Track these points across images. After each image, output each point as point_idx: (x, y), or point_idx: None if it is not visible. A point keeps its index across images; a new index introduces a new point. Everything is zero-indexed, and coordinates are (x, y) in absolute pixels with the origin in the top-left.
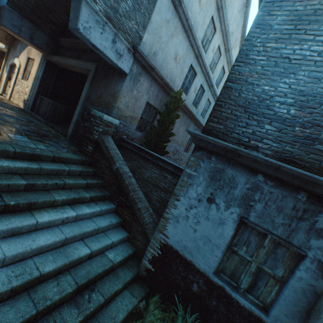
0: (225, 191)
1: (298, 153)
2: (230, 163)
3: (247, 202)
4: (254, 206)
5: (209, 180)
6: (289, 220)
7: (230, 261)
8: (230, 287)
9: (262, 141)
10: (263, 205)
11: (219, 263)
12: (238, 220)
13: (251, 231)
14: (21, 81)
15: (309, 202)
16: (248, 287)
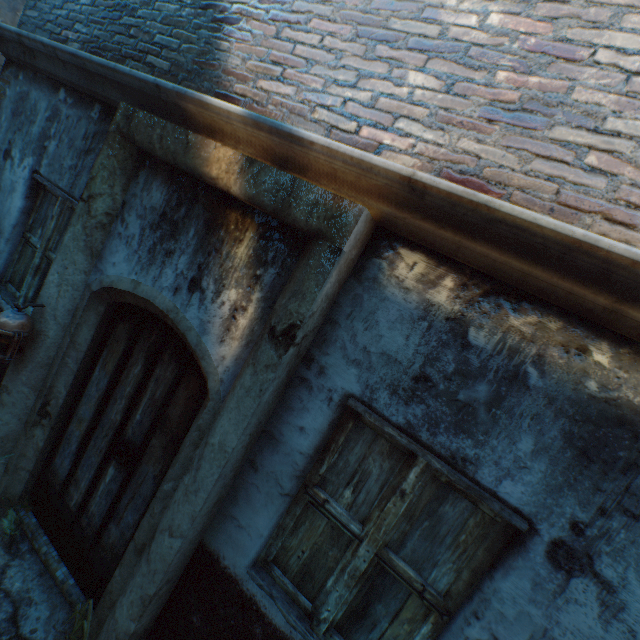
0: (25, 132)
1: (105, 38)
2: (38, 79)
3: (43, 143)
4: (49, 148)
5: (11, 119)
6: (78, 158)
7: (23, 259)
8: (3, 297)
9: (75, 27)
10: (57, 142)
11: (10, 267)
12: (30, 178)
13: (51, 201)
14: None
15: (101, 120)
16: (34, 296)
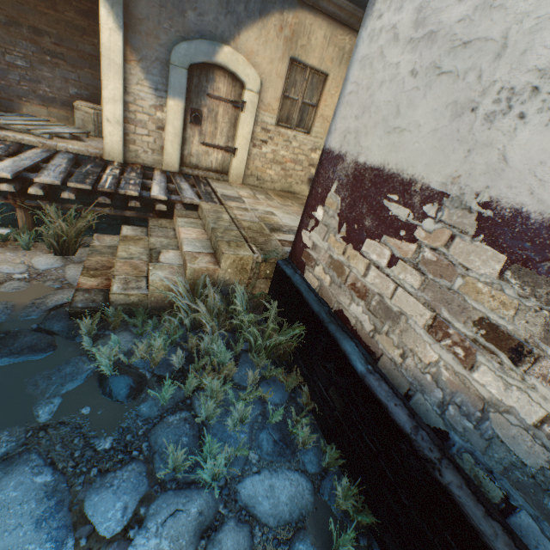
0: None
1: None
2: None
3: None
4: None
5: None
6: None
7: None
8: None
9: None
10: None
11: None
12: None
13: None
14: (279, 131)
15: None
16: None
